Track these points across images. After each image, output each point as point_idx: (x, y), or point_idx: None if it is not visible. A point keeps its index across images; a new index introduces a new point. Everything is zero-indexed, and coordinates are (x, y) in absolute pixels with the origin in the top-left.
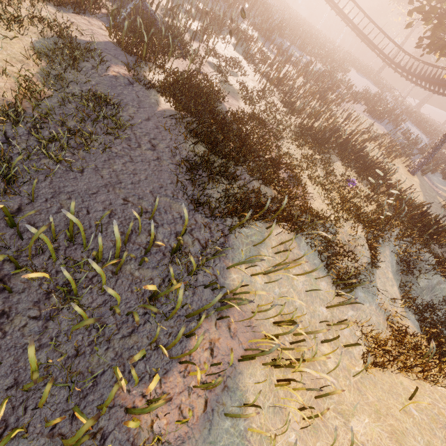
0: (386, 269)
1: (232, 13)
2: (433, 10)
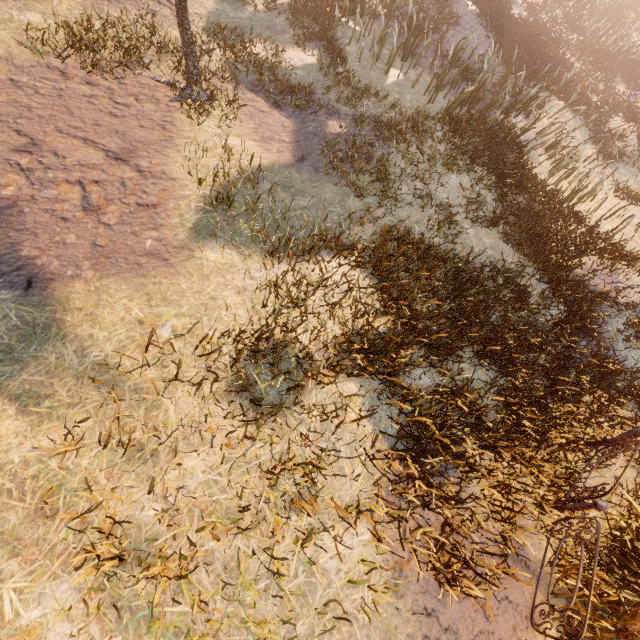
0: None
1: None
2: None
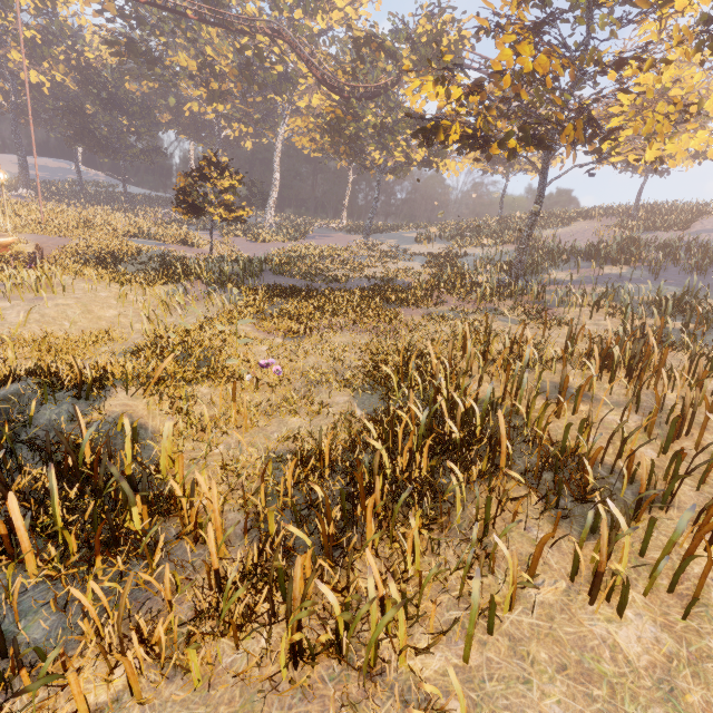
0: None
1: None
2: None
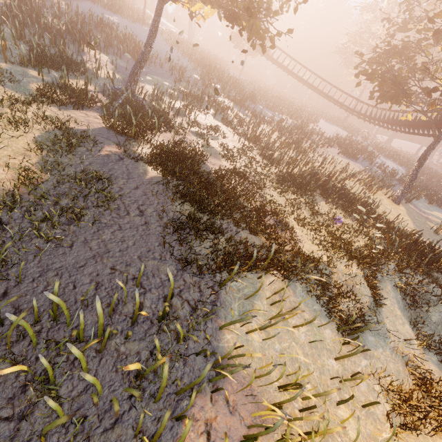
0: (392, 306)
1: (209, 91)
2: (375, 72)
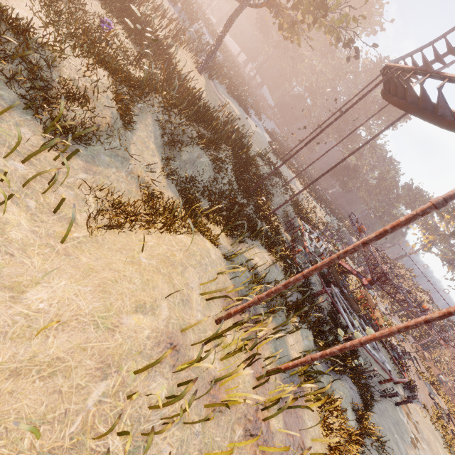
0: (147, 138)
1: None
2: None
